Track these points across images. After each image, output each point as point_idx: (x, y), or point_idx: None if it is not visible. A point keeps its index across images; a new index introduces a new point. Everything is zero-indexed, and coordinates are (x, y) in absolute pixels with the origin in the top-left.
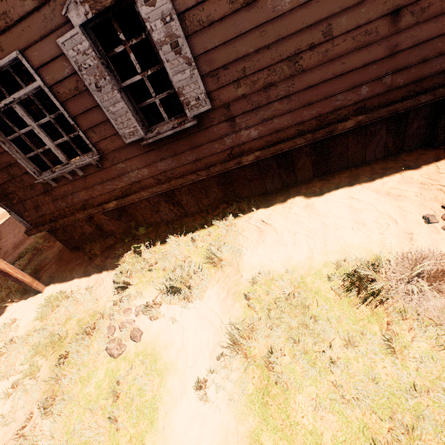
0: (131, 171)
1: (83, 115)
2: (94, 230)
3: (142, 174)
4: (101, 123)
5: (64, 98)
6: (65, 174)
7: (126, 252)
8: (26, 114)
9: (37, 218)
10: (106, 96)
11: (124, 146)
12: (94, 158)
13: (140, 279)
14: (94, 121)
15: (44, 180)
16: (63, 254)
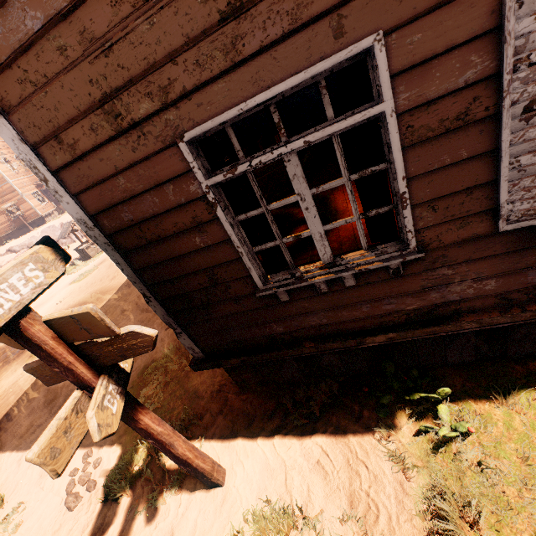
0: (459, 282)
1: (431, 174)
2: (299, 366)
3: (478, 287)
4: (461, 190)
5: (415, 138)
6: (319, 283)
7: (396, 429)
8: (302, 173)
9: (217, 345)
10: (532, 131)
11: (481, 235)
12: (407, 258)
13: (502, 535)
14: (450, 185)
15: (274, 291)
16: (228, 394)
